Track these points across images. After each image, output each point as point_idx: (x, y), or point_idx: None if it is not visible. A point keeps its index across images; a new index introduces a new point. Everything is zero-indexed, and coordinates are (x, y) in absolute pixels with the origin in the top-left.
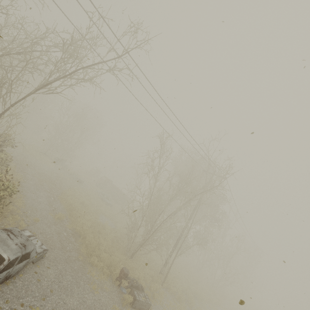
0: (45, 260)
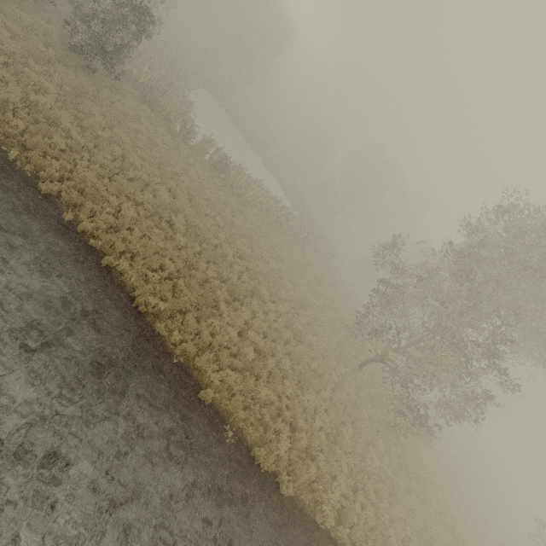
0: None
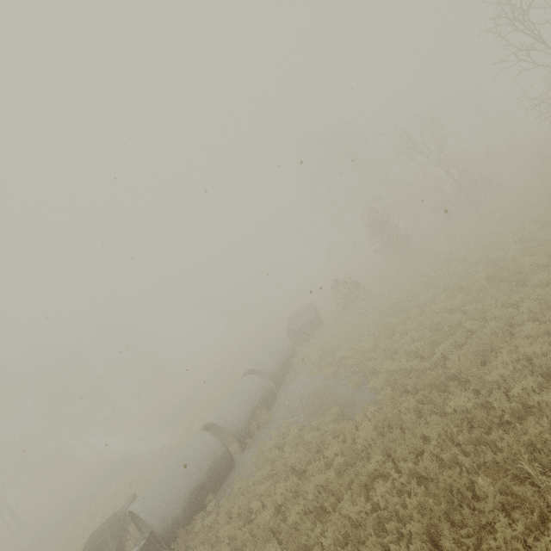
0: None
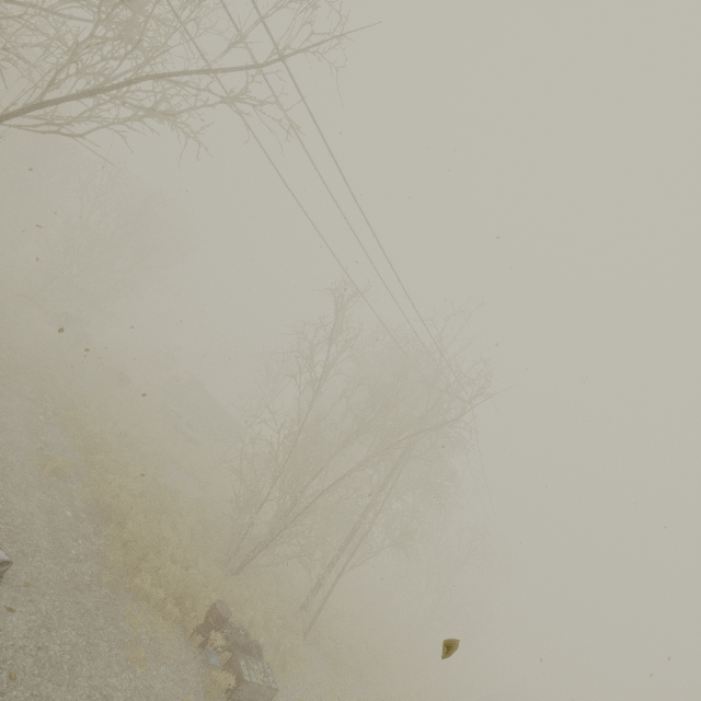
0: (2, 589)
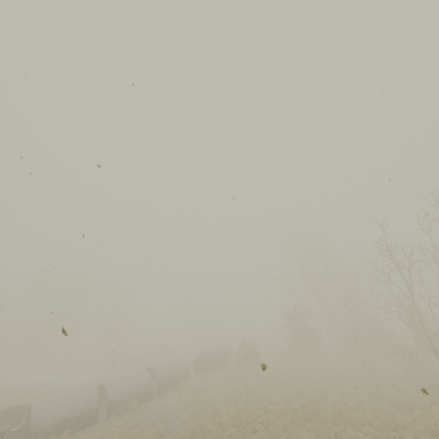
0: None
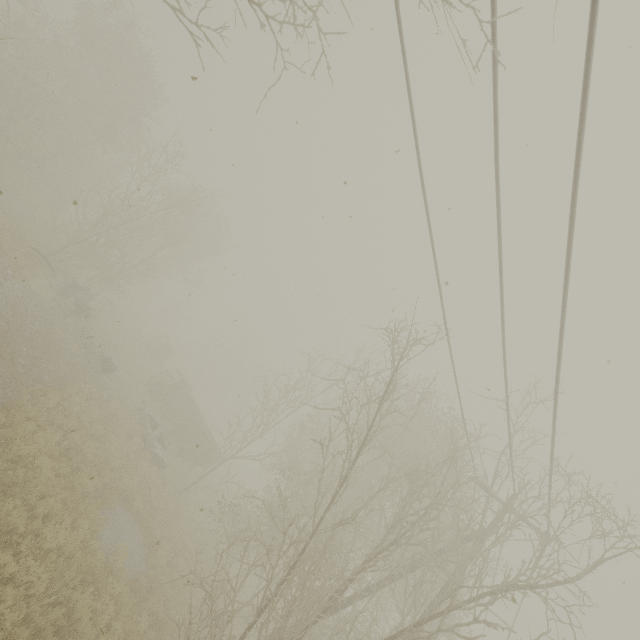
0: None
